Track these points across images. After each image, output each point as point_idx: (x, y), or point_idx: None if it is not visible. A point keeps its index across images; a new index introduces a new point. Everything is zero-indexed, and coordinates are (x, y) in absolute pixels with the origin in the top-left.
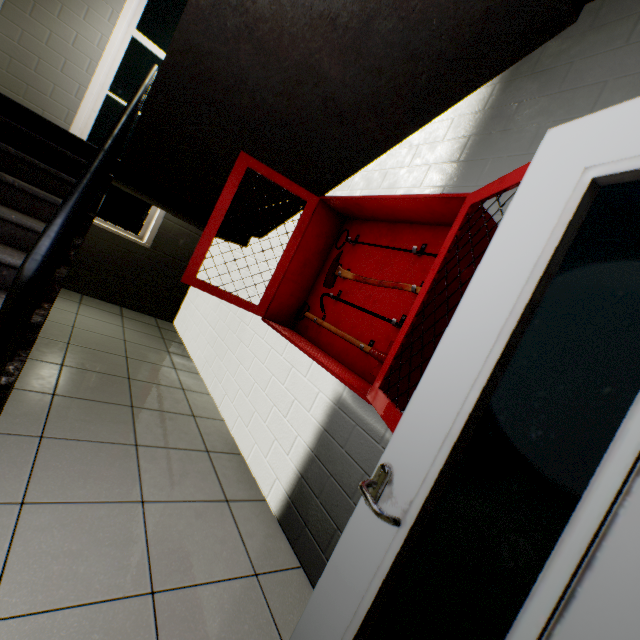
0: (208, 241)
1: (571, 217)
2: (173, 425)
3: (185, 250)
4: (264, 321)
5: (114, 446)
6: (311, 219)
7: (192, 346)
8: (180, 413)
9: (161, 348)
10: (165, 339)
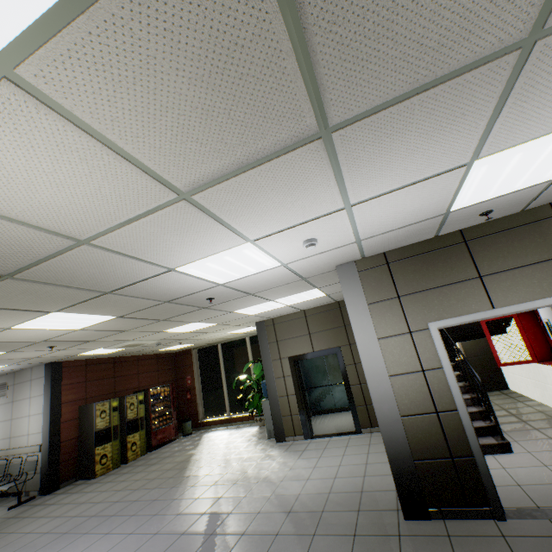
0: (493, 350)
1: (547, 328)
2: (545, 422)
3: (480, 349)
4: (538, 363)
5: (527, 430)
6: (518, 320)
7: (528, 394)
8: (546, 419)
9: (514, 401)
10: (512, 397)
